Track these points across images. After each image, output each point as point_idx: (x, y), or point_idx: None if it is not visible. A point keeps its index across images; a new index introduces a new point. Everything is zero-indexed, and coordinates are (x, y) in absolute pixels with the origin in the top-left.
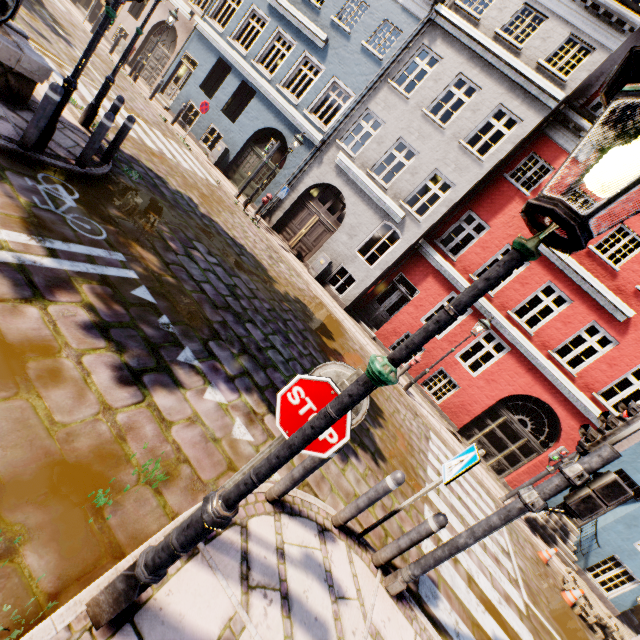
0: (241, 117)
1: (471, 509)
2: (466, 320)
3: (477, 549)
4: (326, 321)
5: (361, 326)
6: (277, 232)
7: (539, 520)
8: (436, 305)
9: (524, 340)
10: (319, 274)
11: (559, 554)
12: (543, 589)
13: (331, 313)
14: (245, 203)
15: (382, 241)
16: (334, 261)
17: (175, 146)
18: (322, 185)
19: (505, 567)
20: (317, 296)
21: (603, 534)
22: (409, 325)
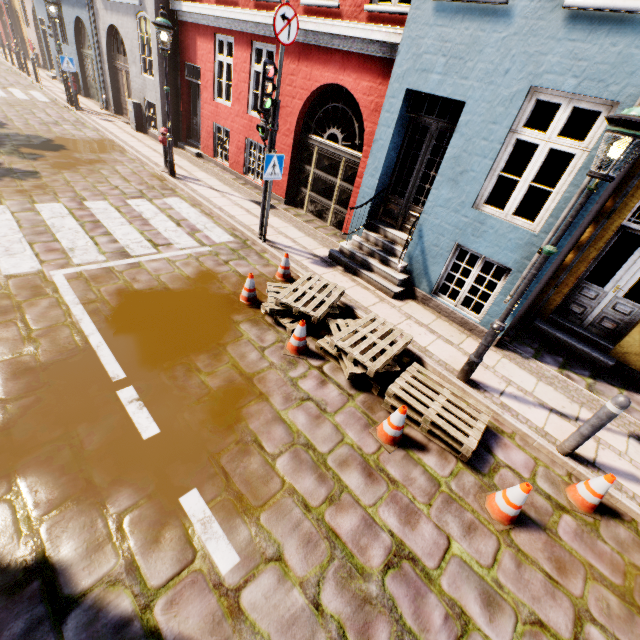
0: (67, 34)
1: (107, 229)
2: (235, 57)
3: (7, 239)
4: (78, 146)
5: (187, 151)
6: (122, 115)
7: (345, 249)
8: (215, 68)
9: (270, 17)
10: (139, 125)
11: (371, 281)
12: (176, 284)
13: (118, 145)
14: (69, 102)
15: (146, 41)
16: (141, 101)
17: (12, 90)
18: (113, 35)
19: (69, 256)
20: (110, 138)
21: (430, 221)
22: (211, 115)
